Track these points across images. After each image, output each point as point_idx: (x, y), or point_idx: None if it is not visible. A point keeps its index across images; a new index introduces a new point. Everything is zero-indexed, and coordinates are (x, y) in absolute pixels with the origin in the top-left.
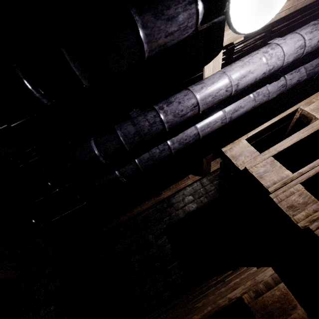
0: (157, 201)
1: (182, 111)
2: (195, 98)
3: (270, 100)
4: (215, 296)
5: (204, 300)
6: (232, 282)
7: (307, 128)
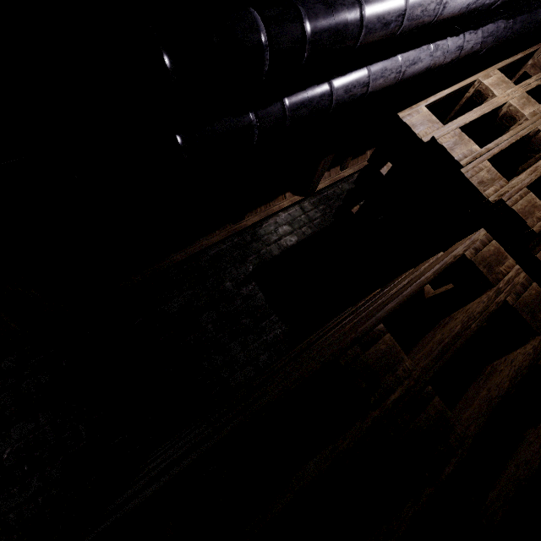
0: (236, 231)
1: (387, 15)
2: None
3: (442, 66)
4: (419, 272)
5: (398, 287)
6: (423, 267)
7: (487, 104)
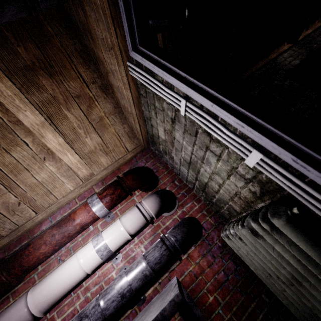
0: (268, 61)
1: None
2: None
3: None
4: None
5: None
6: None
7: None
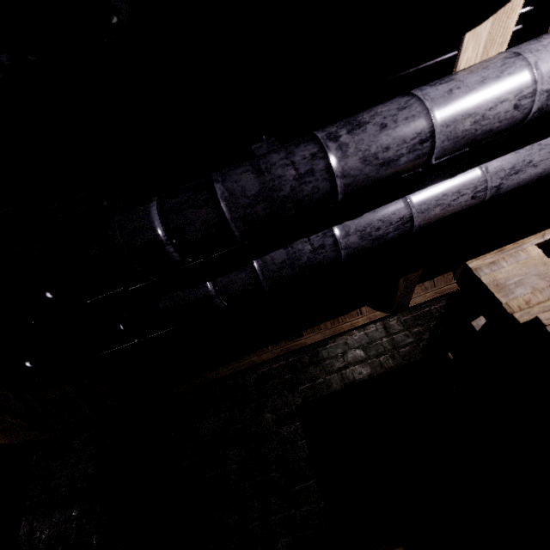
0: (291, 349)
1: (387, 150)
2: (428, 118)
3: None
4: None
5: None
6: None
7: None
